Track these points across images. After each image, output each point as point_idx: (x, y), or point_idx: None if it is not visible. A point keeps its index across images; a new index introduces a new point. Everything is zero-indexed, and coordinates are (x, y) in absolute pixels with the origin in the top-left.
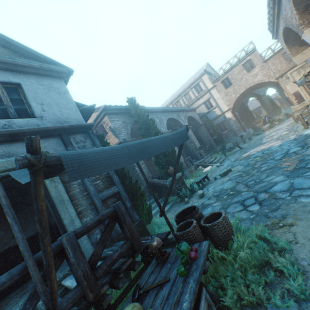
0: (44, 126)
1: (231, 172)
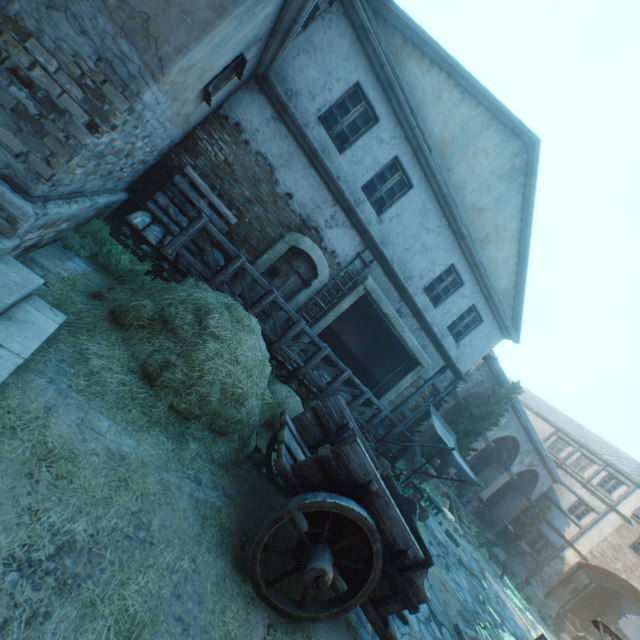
0: (451, 356)
1: (455, 546)
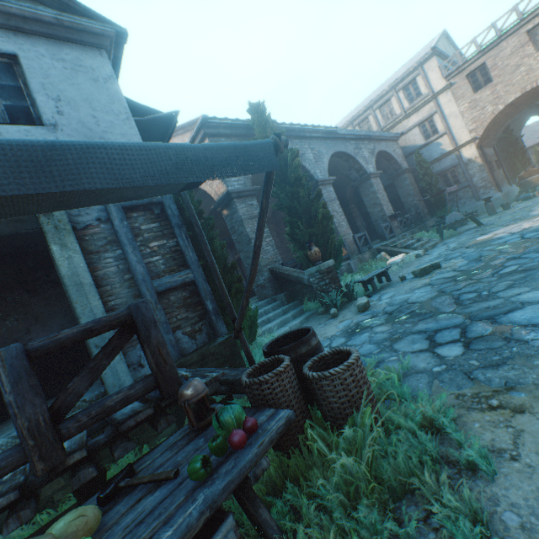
0: None
1: (439, 270)
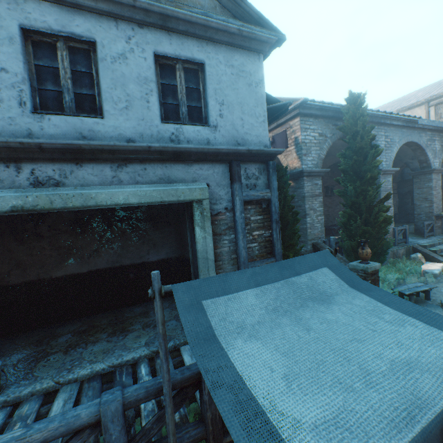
0: (215, 147)
1: None
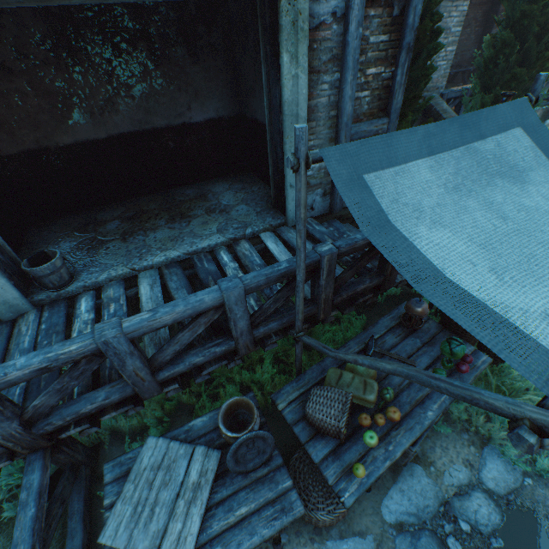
0: None
1: None
